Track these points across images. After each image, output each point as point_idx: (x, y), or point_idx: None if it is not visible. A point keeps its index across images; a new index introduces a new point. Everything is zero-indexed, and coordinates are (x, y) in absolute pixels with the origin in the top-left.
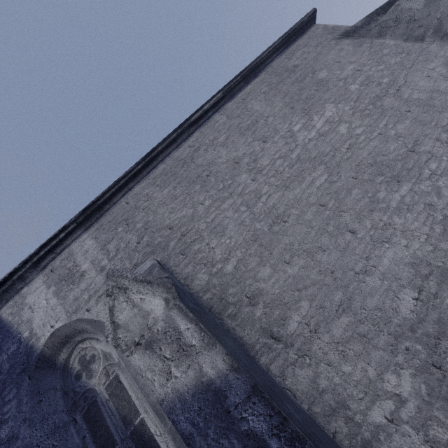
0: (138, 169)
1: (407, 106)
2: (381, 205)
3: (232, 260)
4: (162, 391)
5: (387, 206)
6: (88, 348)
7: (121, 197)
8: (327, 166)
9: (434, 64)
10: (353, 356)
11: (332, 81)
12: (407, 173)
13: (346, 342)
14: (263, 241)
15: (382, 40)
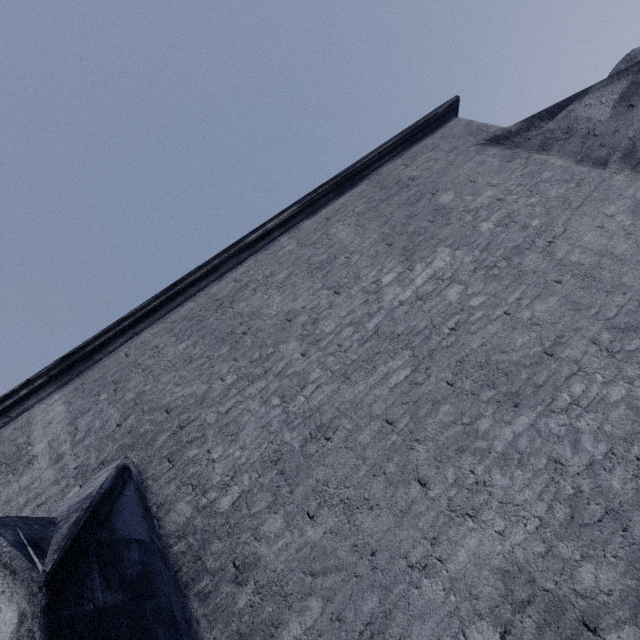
0: (153, 306)
1: (559, 272)
2: (480, 443)
3: (234, 490)
4: None
5: (488, 448)
6: None
7: (122, 344)
8: (414, 354)
9: (614, 208)
10: None
11: (457, 211)
12: (533, 394)
13: None
14: (287, 466)
15: (545, 157)
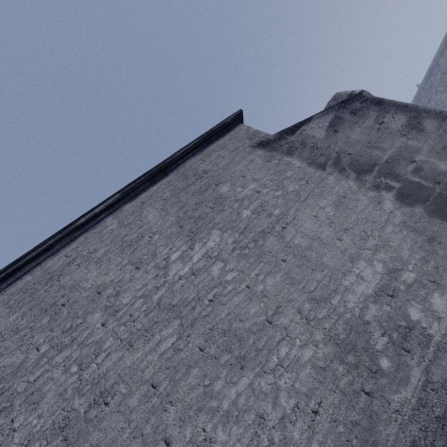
0: None
1: (286, 252)
2: (213, 403)
3: None
4: None
5: (218, 407)
6: None
7: None
8: (181, 323)
9: (326, 202)
10: None
11: (230, 200)
12: (255, 357)
13: None
14: (71, 432)
15: (290, 159)
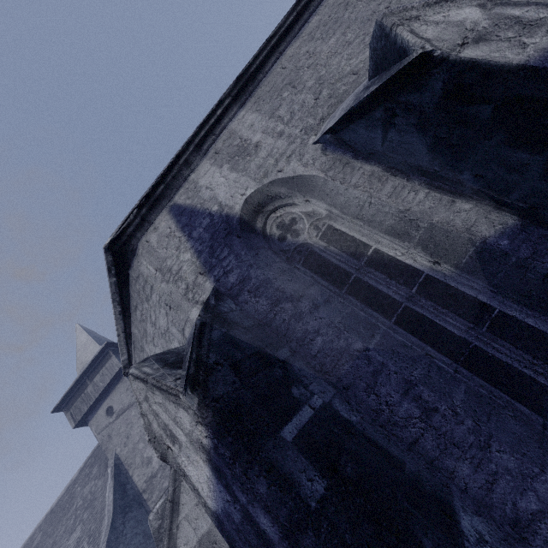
0: (289, 24)
1: None
2: None
3: None
4: (521, 57)
5: None
6: (283, 215)
7: (272, 65)
8: None
9: None
10: None
11: None
12: None
13: None
14: None
15: None
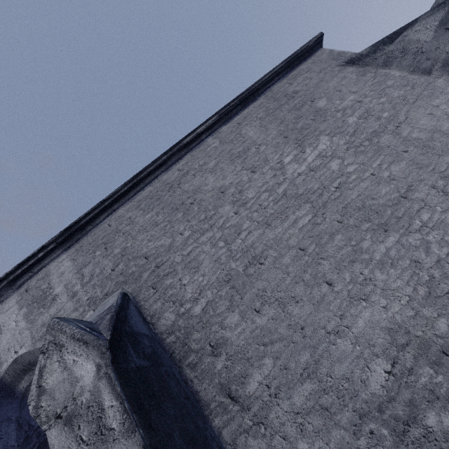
0: (124, 191)
1: (405, 145)
2: (364, 256)
3: (202, 301)
4: None
5: (370, 258)
6: None
7: (104, 218)
8: (312, 206)
9: (439, 101)
10: (311, 432)
11: (331, 111)
12: (396, 222)
13: (307, 414)
14: (236, 283)
15: (387, 71)
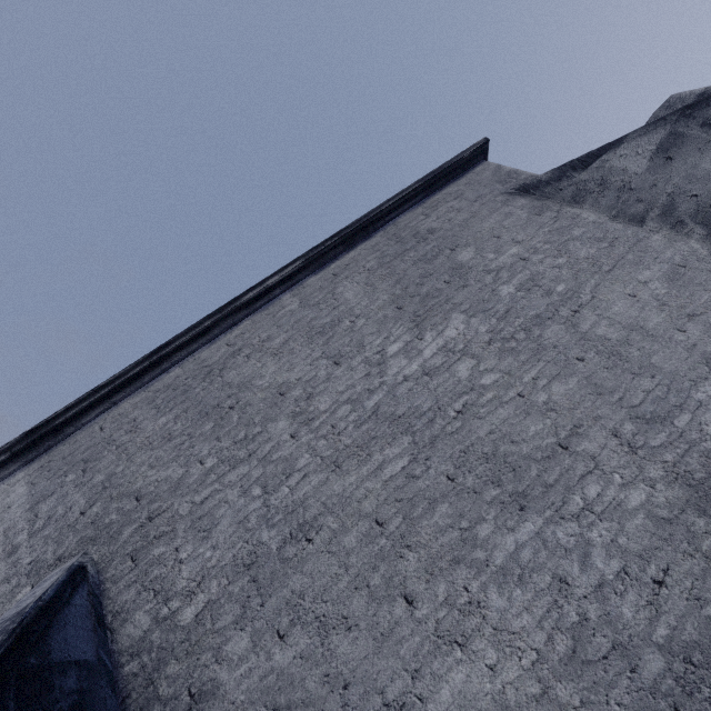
0: (134, 373)
1: (582, 347)
2: (477, 554)
3: (199, 599)
4: None
5: (486, 560)
6: None
7: (98, 415)
8: (414, 441)
9: (649, 274)
10: None
11: (477, 271)
12: (542, 495)
13: None
14: (261, 571)
15: (577, 211)
